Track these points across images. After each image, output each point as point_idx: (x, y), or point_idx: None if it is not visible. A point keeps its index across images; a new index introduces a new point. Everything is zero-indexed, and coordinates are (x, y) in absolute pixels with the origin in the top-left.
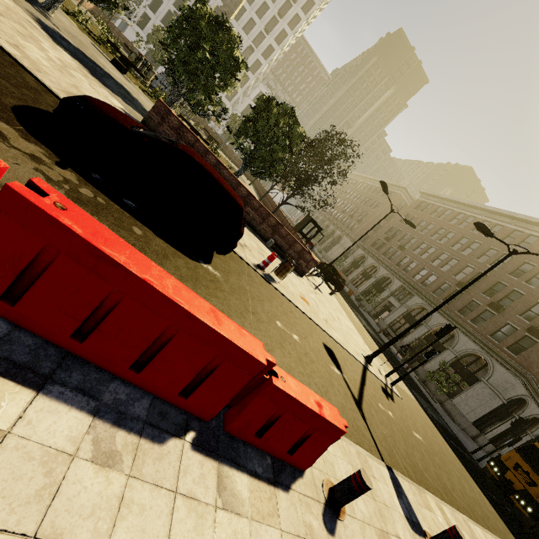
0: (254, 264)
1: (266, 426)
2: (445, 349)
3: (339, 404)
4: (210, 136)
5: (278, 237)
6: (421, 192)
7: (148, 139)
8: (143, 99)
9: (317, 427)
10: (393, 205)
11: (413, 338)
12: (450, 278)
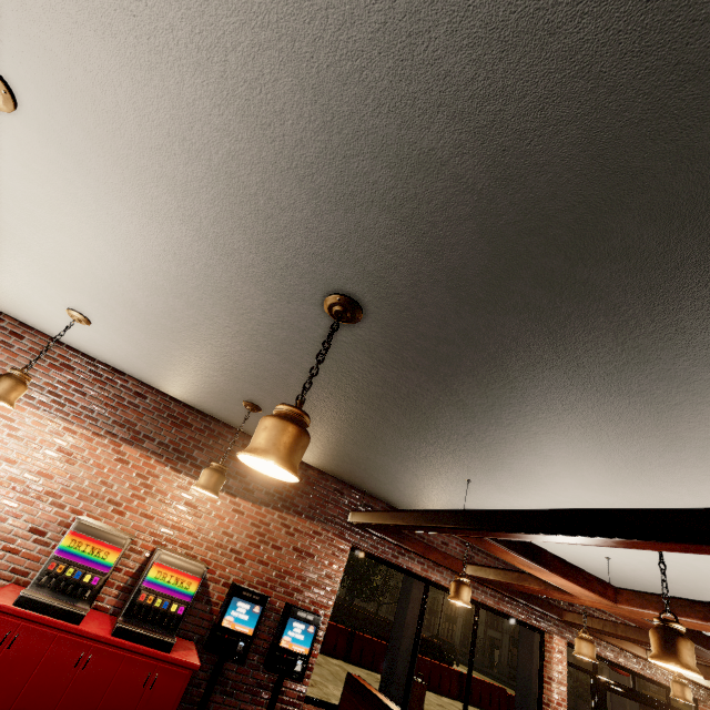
0: None
1: None
2: None
3: None
4: None
5: None
6: None
7: None
8: None
9: None
10: None
11: None
12: None
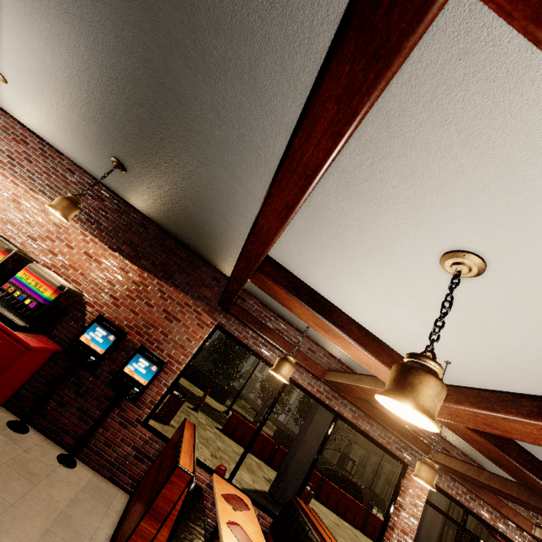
0: None
1: None
2: None
3: None
4: (240, 396)
5: None
6: None
7: (333, 474)
8: (238, 409)
9: None
10: None
11: None
12: None
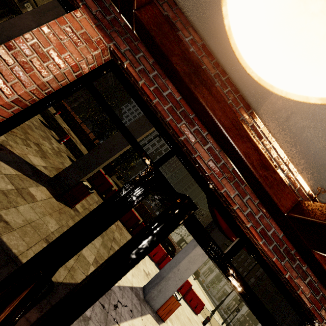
0: None
1: (191, 300)
2: (258, 323)
3: (203, 314)
4: None
5: None
6: None
7: None
8: None
9: (199, 302)
10: None
11: (240, 314)
12: (253, 274)
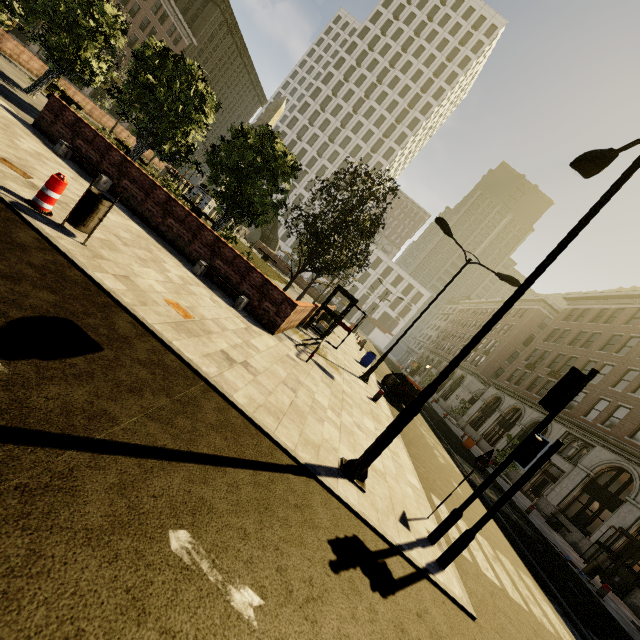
0: (12, 191)
1: None
2: None
3: None
4: (266, 255)
5: (221, 262)
6: (567, 298)
7: None
8: None
9: None
10: (532, 325)
11: (612, 531)
12: None
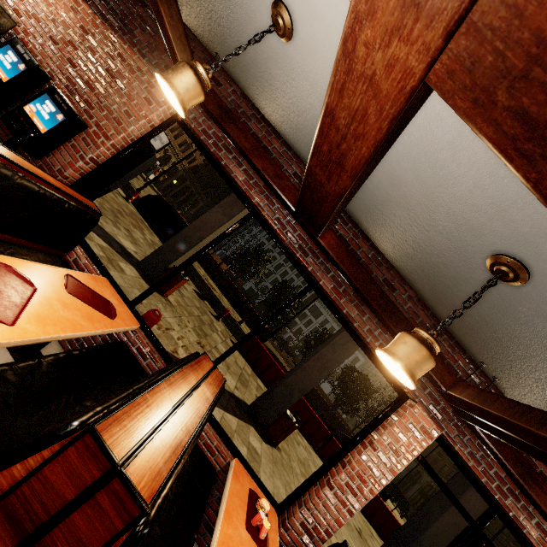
0: None
1: None
2: None
3: None
4: (289, 351)
5: None
6: None
7: None
8: (279, 356)
9: None
10: None
11: None
12: None
